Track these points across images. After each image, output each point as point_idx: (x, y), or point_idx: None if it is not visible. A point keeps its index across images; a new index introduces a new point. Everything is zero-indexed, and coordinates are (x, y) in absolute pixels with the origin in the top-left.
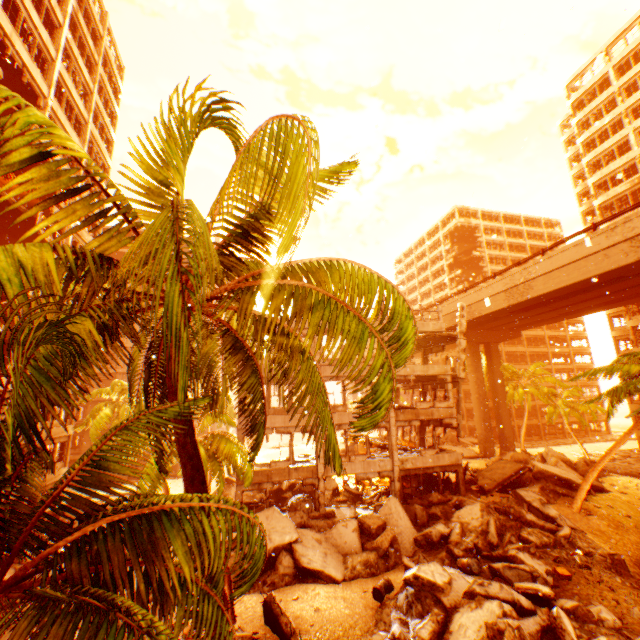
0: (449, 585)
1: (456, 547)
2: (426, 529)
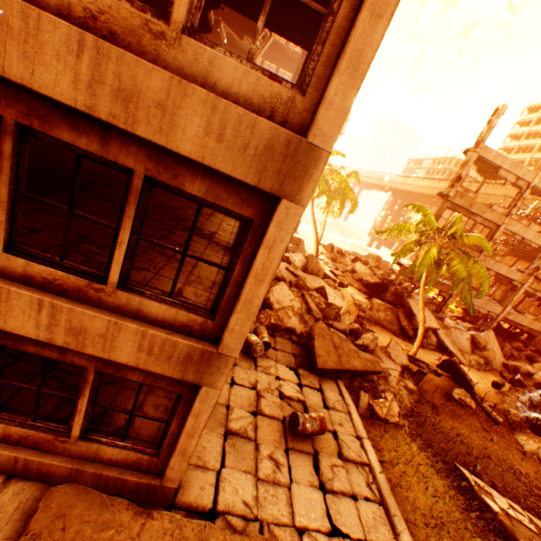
0: None
1: None
2: (514, 363)
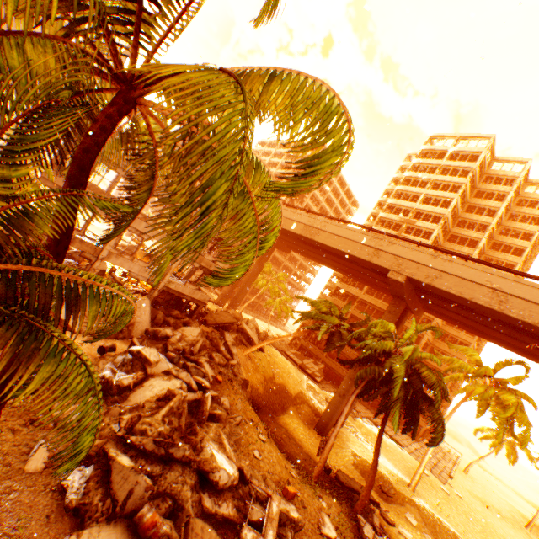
0: (157, 363)
1: (172, 346)
2: (158, 328)
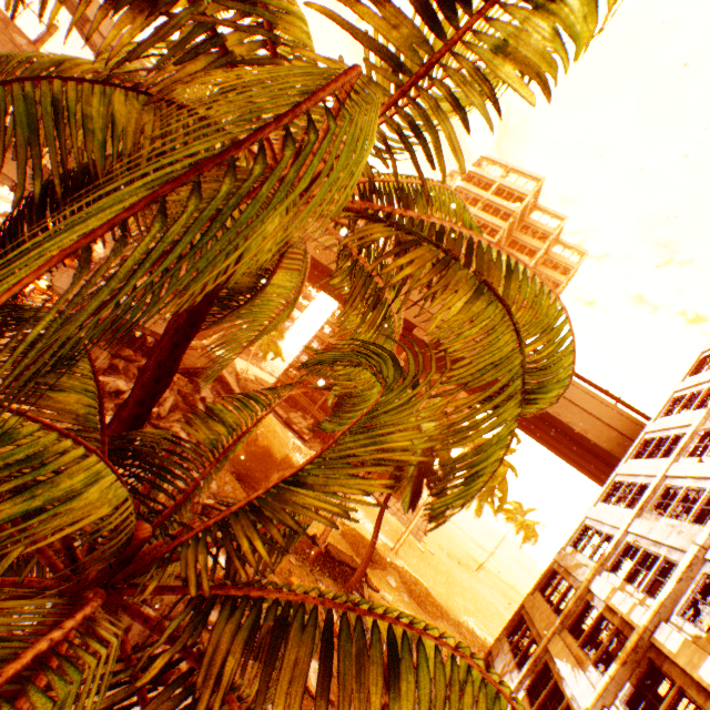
0: None
1: None
2: (105, 378)
